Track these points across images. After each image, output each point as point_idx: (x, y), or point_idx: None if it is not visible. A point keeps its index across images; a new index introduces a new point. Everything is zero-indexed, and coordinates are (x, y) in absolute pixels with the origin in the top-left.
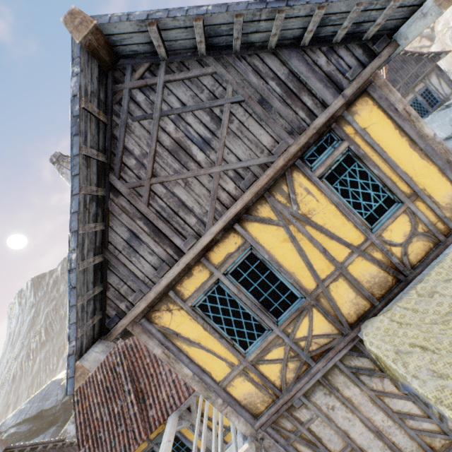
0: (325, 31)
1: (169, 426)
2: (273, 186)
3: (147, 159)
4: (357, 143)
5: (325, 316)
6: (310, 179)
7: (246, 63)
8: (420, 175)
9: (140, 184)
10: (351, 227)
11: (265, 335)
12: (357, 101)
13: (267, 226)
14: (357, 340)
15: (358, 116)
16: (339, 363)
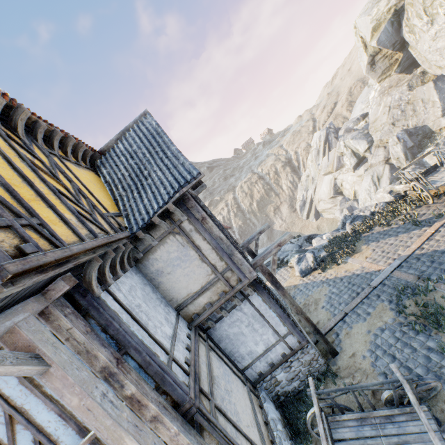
0: None
1: None
2: None
3: None
4: None
5: None
6: None
7: None
8: None
9: None
10: None
11: None
12: None
13: None
14: None
15: None
16: None
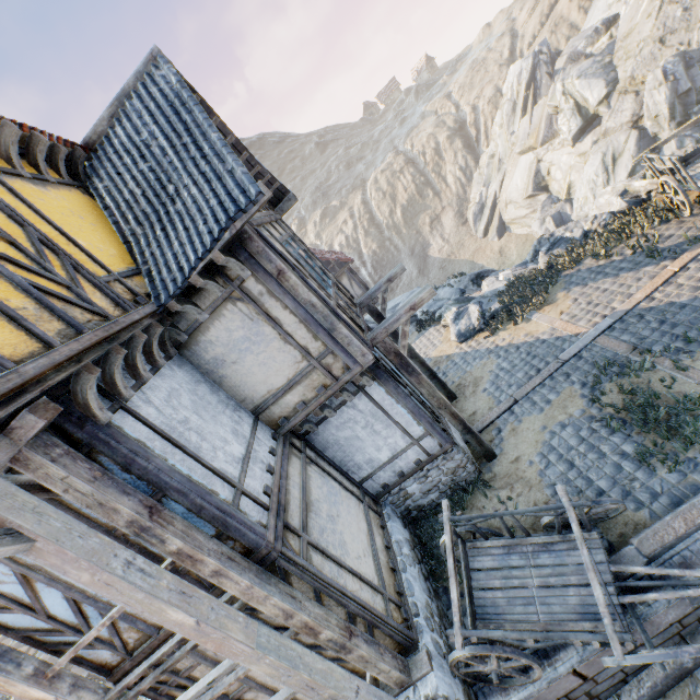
0: None
1: None
2: None
3: None
4: None
5: None
6: None
7: None
8: None
9: None
10: None
11: None
12: None
13: None
14: None
15: None
16: None
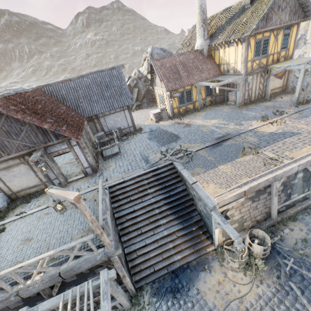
0: (305, 7)
1: (202, 82)
2: (279, 29)
3: (275, 4)
4: (290, 33)
5: (266, 60)
6: (282, 33)
7: (295, 1)
8: (291, 47)
9: (271, 8)
10: (279, 47)
11: (258, 57)
12: (296, 25)
13: (273, 36)
14: (266, 69)
15: (294, 28)
16: (261, 71)
